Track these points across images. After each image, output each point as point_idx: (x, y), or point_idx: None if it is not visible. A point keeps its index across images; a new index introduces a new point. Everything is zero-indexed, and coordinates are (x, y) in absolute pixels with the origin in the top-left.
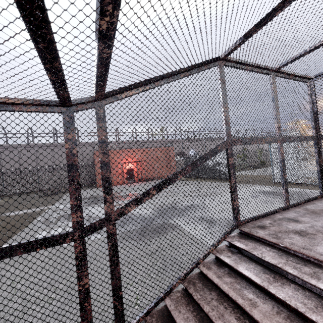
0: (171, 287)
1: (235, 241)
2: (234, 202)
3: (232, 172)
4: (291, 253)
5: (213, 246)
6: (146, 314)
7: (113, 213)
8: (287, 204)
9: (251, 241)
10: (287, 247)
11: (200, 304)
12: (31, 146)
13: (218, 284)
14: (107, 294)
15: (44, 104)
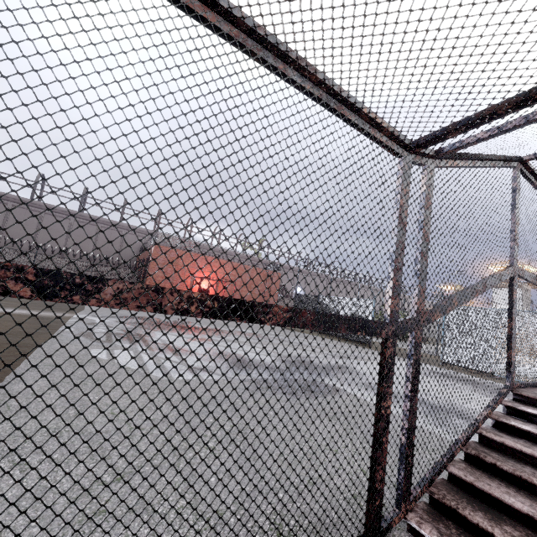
0: (454, 451)
1: (522, 406)
2: (512, 352)
3: (514, 311)
4: None
5: (491, 407)
6: (429, 482)
7: (423, 314)
8: None
9: None
10: None
11: (521, 476)
12: (34, 204)
13: (535, 455)
14: (402, 433)
15: (398, 139)
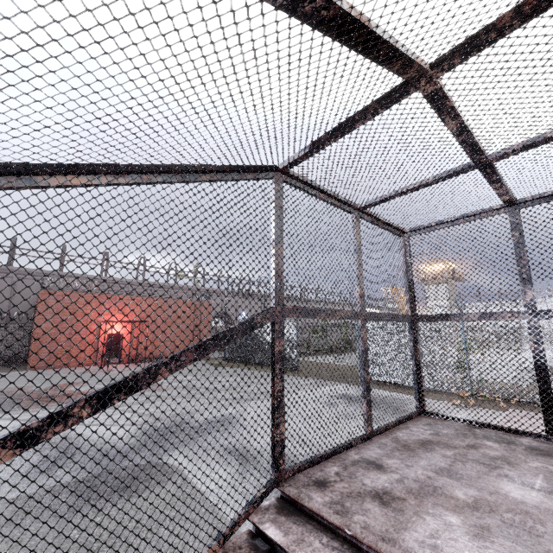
0: None
1: (268, 522)
2: (276, 429)
3: (279, 369)
4: (363, 550)
5: (220, 538)
6: None
7: None
8: (370, 430)
9: (298, 520)
10: (357, 537)
11: None
12: None
13: None
14: None
15: None
